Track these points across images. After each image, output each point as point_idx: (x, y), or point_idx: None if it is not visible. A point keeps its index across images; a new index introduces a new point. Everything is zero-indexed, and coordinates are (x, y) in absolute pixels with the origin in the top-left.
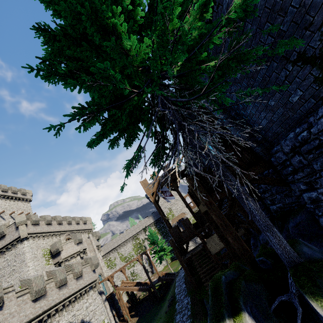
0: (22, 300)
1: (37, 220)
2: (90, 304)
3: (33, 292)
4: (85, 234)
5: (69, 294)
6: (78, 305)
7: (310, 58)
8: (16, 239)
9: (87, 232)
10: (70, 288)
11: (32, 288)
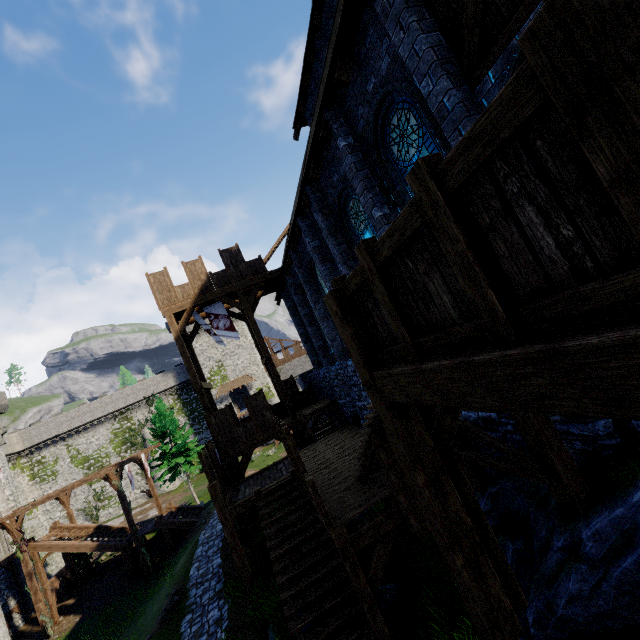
0: None
1: None
2: None
3: None
4: None
5: None
6: None
7: None
8: None
9: None
10: None
11: None
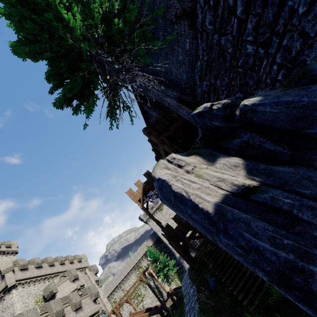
0: None
1: (25, 264)
2: None
3: None
4: (81, 273)
5: None
6: None
7: (180, 16)
8: (2, 290)
9: (83, 270)
10: None
11: None
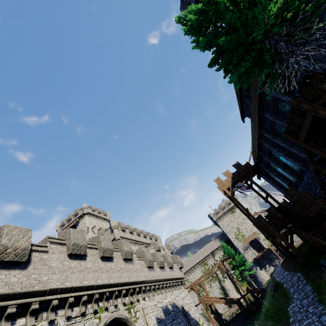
0: (141, 264)
1: (124, 227)
2: (184, 297)
3: (147, 260)
4: None
5: (168, 277)
6: (176, 292)
7: None
8: (112, 240)
9: None
10: (168, 273)
11: (145, 257)
